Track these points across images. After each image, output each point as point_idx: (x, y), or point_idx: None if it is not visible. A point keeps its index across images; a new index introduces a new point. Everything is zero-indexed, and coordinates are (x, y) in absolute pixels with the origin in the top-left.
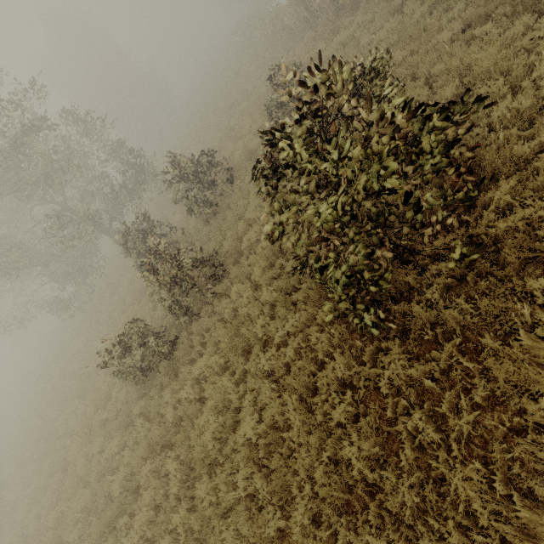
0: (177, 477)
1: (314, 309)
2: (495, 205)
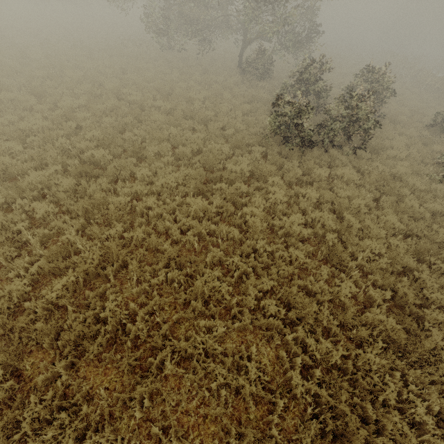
0: (316, 200)
1: None
2: None
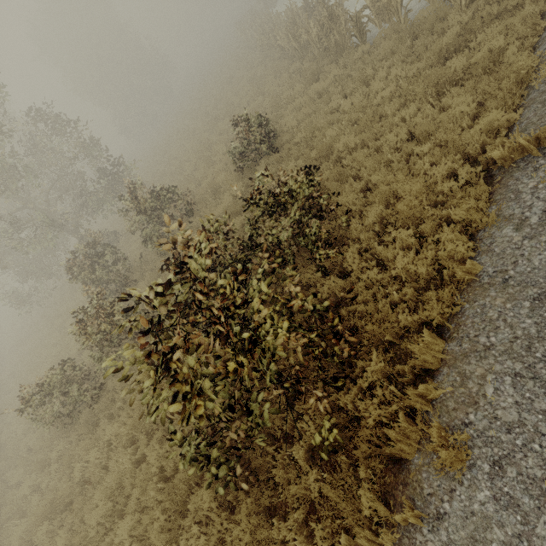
0: None
1: None
2: (362, 381)
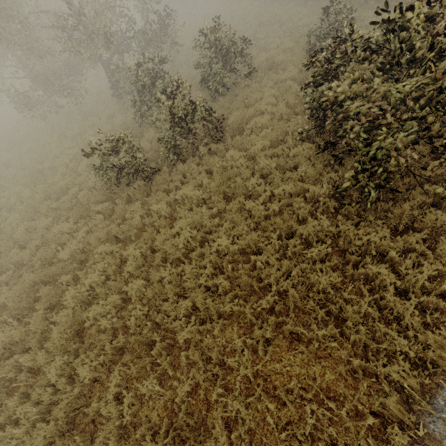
0: (138, 259)
1: (309, 185)
2: None
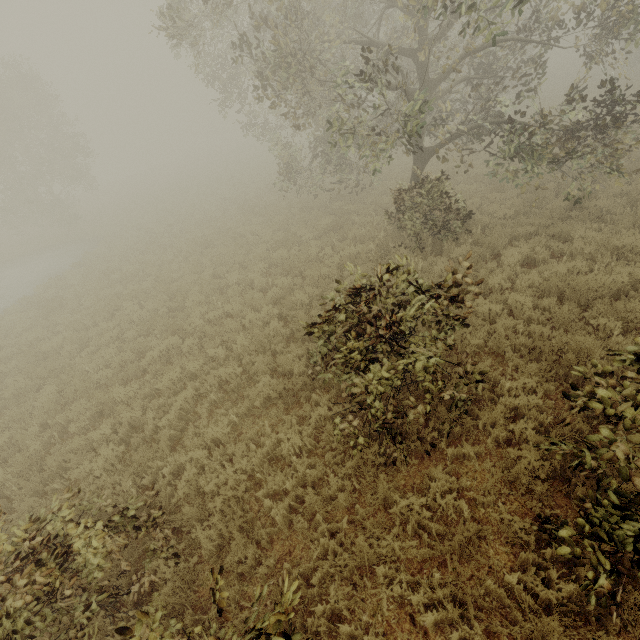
0: None
1: None
2: None
